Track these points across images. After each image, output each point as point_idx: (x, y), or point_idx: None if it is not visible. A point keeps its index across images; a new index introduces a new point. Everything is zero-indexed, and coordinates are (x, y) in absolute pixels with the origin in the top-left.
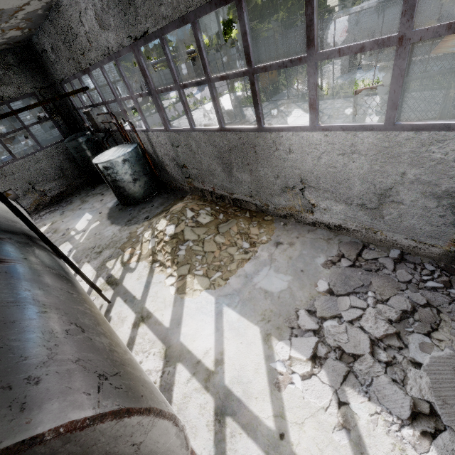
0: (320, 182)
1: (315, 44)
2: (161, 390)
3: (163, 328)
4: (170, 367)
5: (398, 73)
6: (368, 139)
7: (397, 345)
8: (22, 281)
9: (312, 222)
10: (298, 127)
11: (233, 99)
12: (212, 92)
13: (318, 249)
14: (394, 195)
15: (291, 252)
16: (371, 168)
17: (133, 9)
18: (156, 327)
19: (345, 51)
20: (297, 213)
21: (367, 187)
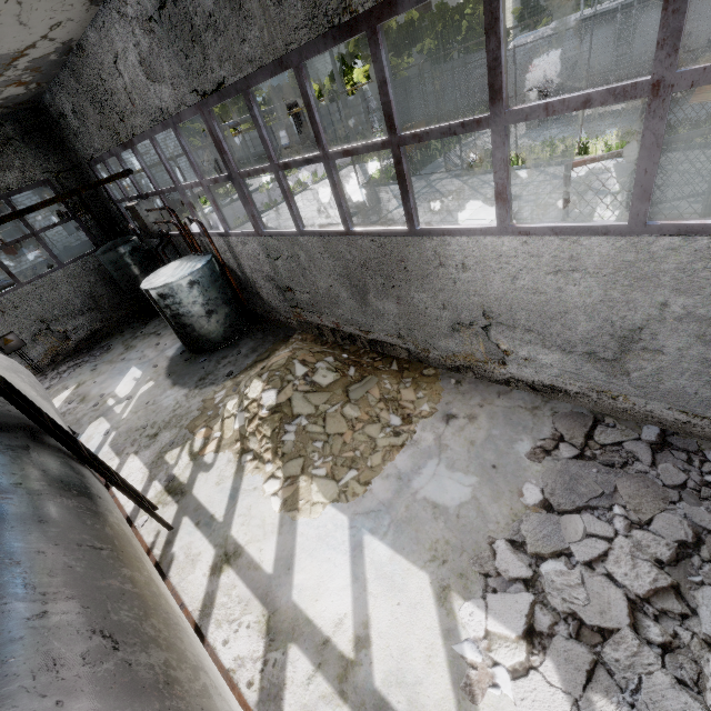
0: (516, 316)
1: (503, 97)
2: (262, 698)
3: (262, 575)
4: (276, 651)
5: (652, 142)
6: (600, 249)
7: (678, 611)
8: (6, 543)
9: (504, 379)
10: (478, 229)
11: (360, 173)
12: (332, 175)
13: (517, 426)
14: (648, 339)
15: (473, 431)
16: (606, 296)
17: (199, 49)
18: (250, 573)
19: (557, 107)
20: (478, 364)
21: (600, 325)
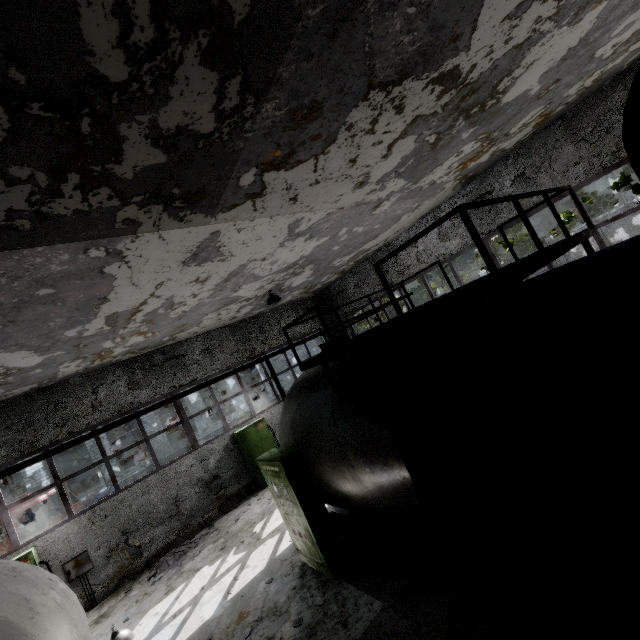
0: None
1: None
2: None
3: None
4: None
5: None
6: None
7: None
8: None
9: None
10: None
11: None
12: (598, 237)
13: None
14: None
15: None
16: None
17: (493, 212)
18: None
19: None
20: None
21: None
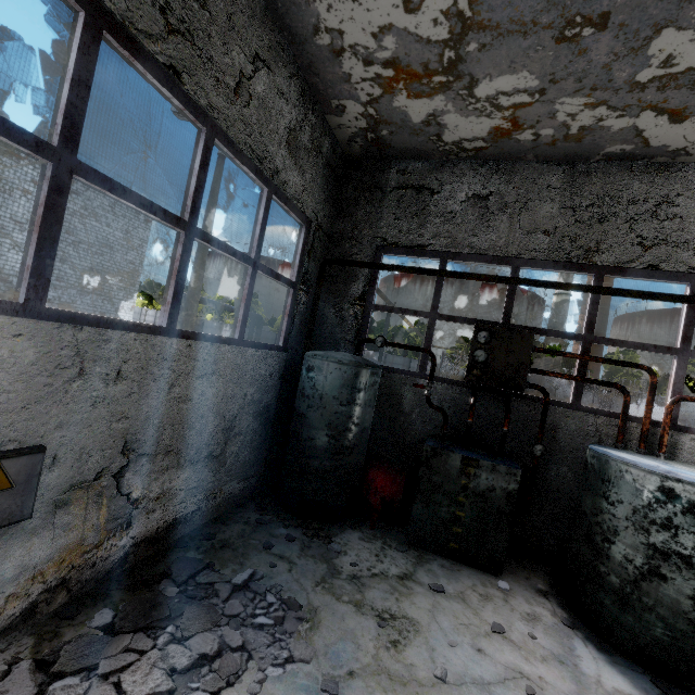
0: None
1: None
2: None
3: None
4: None
5: None
6: None
7: None
8: None
9: None
10: None
11: None
12: None
13: None
14: None
15: None
16: None
17: None
18: None
19: None
20: None
21: None
